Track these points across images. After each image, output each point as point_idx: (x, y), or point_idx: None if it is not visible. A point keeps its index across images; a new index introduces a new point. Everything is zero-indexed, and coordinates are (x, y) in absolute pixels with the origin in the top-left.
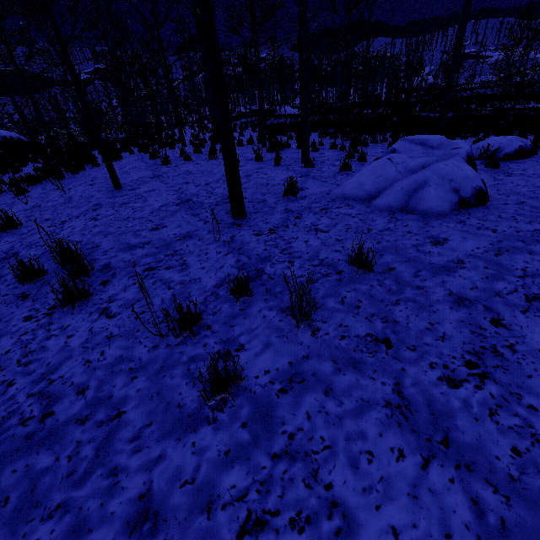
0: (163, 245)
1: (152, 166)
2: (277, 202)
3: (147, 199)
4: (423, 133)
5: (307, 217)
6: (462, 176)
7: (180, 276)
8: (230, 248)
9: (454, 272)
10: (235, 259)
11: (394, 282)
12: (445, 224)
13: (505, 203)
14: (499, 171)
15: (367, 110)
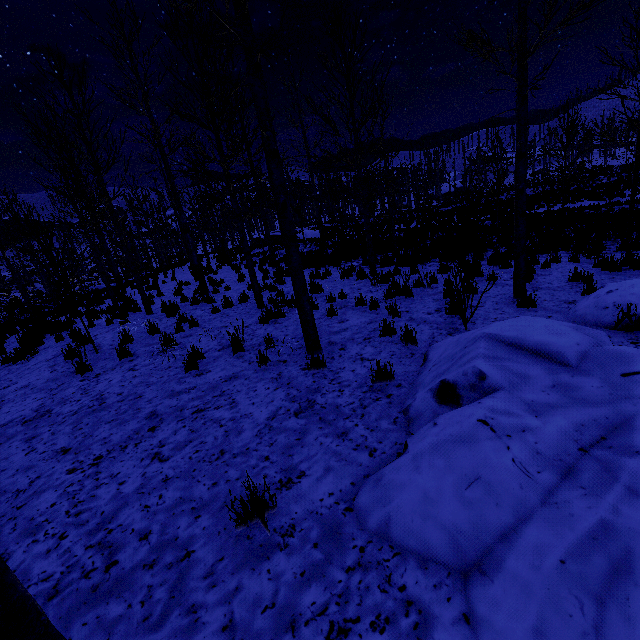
0: None
1: (57, 379)
2: (214, 564)
3: None
4: (481, 259)
5: None
6: None
7: None
8: None
9: None
10: None
11: None
12: None
13: None
14: None
15: (398, 225)
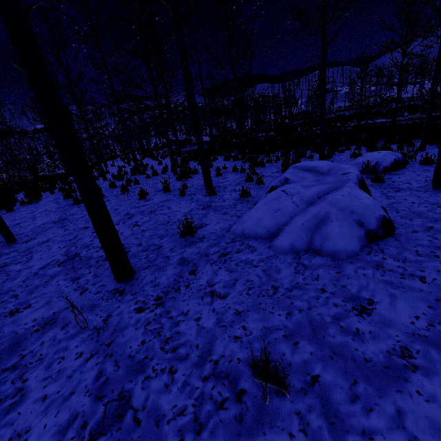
0: (9, 345)
1: (63, 207)
2: (173, 247)
3: (32, 256)
4: (308, 150)
5: (203, 270)
6: (362, 207)
7: (1, 426)
8: (97, 343)
9: (406, 381)
10: (97, 370)
11: (324, 419)
12: (360, 270)
13: (414, 231)
14: (386, 186)
15: (262, 133)
